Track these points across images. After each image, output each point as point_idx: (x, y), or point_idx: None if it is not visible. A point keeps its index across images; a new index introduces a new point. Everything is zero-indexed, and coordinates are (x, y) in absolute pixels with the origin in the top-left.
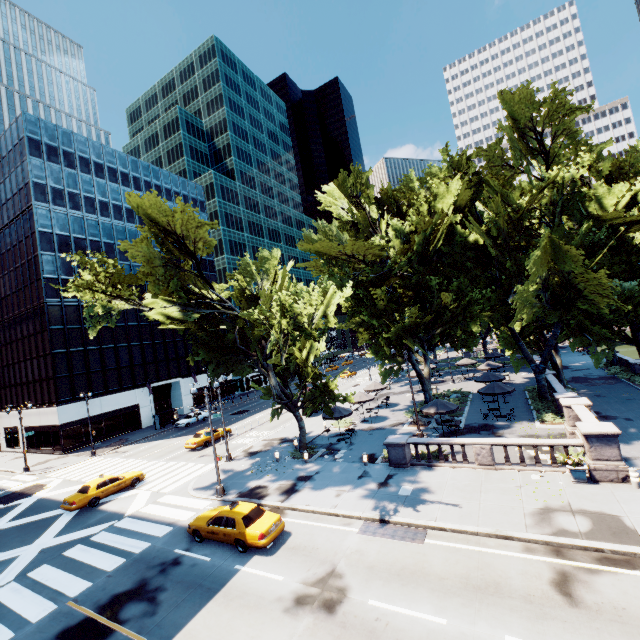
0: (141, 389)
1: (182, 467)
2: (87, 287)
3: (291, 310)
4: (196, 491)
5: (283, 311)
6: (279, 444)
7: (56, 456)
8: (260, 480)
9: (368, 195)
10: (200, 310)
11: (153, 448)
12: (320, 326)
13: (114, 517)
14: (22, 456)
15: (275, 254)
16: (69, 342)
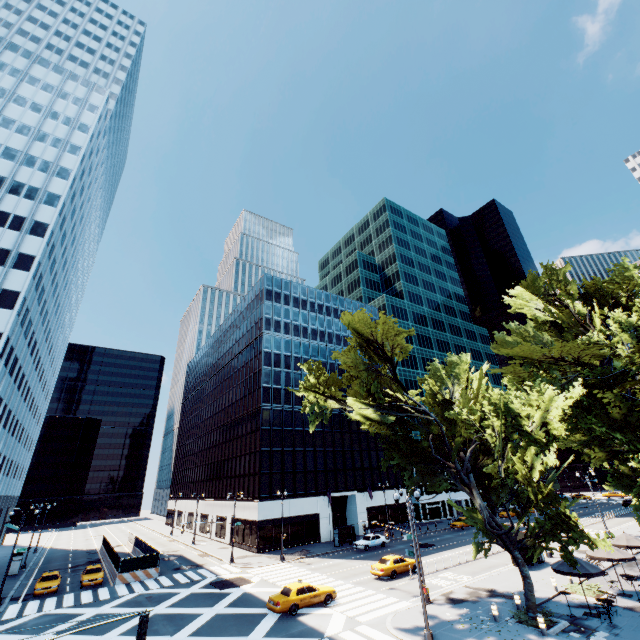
0: (321, 497)
1: (372, 596)
2: (311, 387)
3: (509, 410)
4: (396, 630)
5: (499, 411)
6: (490, 597)
7: (252, 553)
8: (478, 639)
9: (567, 291)
10: (394, 413)
11: (336, 566)
12: (541, 434)
13: (314, 633)
14: (226, 547)
15: (464, 358)
16: (272, 442)
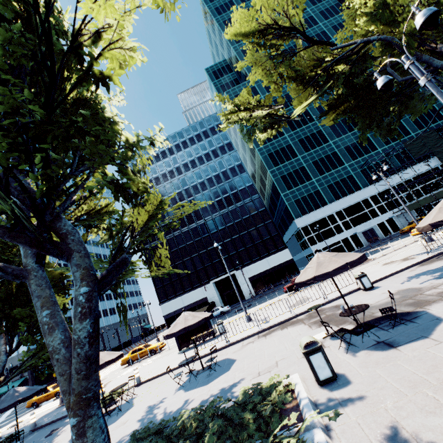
0: (206, 286)
1: None
2: None
3: None
4: None
5: None
6: None
7: None
8: None
9: None
10: None
11: None
12: None
13: None
14: None
15: None
16: (158, 267)
